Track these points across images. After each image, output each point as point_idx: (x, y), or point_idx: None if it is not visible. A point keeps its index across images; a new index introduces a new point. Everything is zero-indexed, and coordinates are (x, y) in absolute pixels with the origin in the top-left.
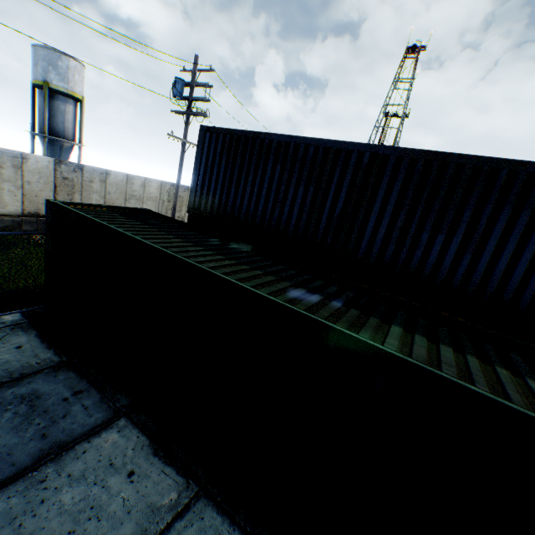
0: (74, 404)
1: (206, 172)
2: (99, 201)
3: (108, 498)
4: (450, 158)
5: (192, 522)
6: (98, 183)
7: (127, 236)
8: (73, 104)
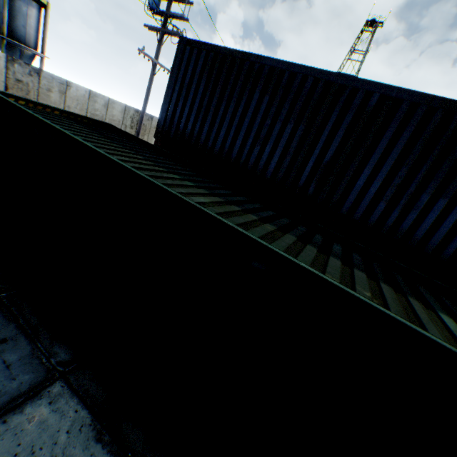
0: None
1: (180, 94)
2: None
3: None
4: None
5: None
6: (56, 94)
7: (80, 144)
8: (37, 9)
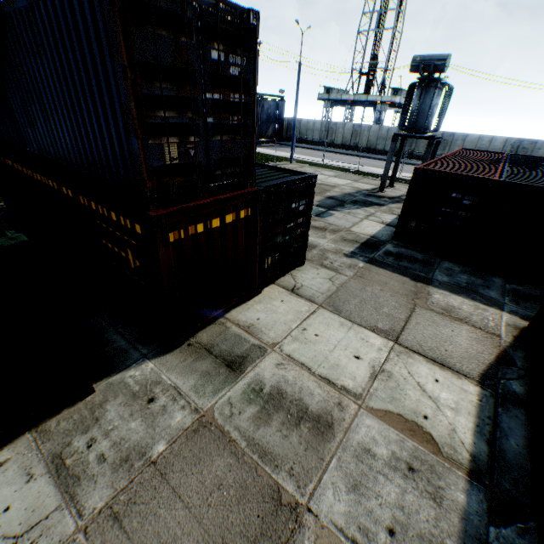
0: None
1: None
2: None
3: None
4: None
5: None
6: None
7: None
8: None
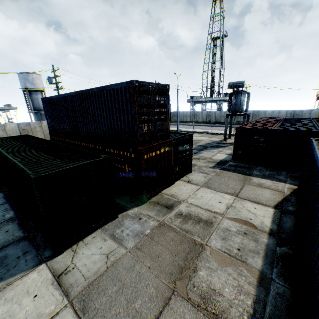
0: None
1: (48, 115)
2: (42, 135)
3: None
4: (82, 92)
5: (2, 206)
6: (39, 128)
7: None
8: (41, 94)
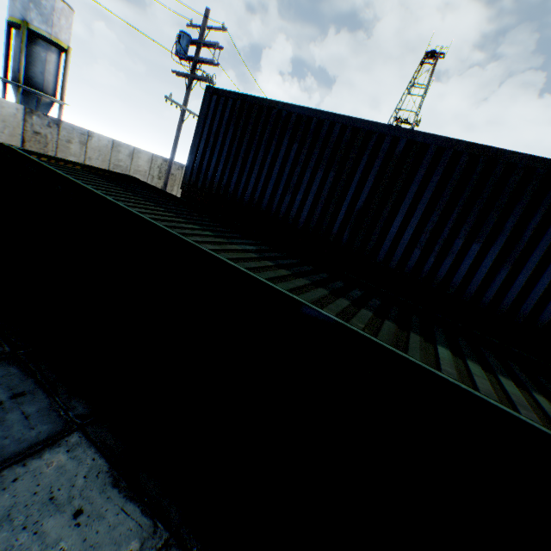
0: (11, 410)
1: (207, 143)
2: None
3: (40, 550)
4: (500, 155)
5: None
6: (77, 145)
7: (102, 198)
8: (57, 54)
